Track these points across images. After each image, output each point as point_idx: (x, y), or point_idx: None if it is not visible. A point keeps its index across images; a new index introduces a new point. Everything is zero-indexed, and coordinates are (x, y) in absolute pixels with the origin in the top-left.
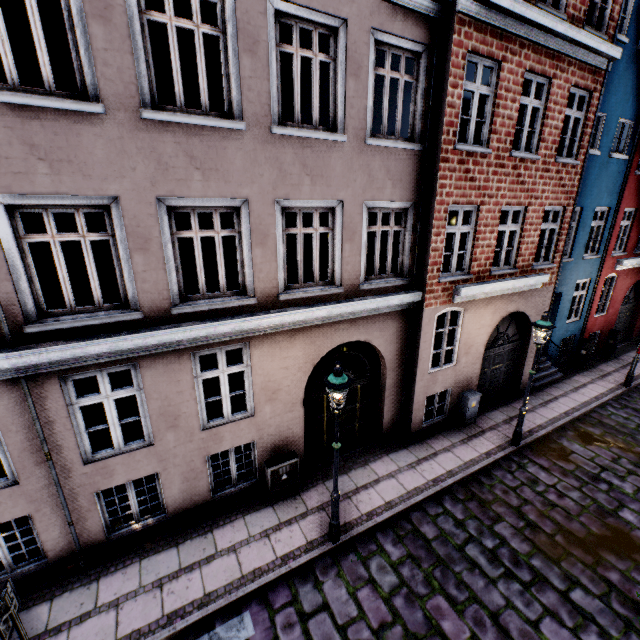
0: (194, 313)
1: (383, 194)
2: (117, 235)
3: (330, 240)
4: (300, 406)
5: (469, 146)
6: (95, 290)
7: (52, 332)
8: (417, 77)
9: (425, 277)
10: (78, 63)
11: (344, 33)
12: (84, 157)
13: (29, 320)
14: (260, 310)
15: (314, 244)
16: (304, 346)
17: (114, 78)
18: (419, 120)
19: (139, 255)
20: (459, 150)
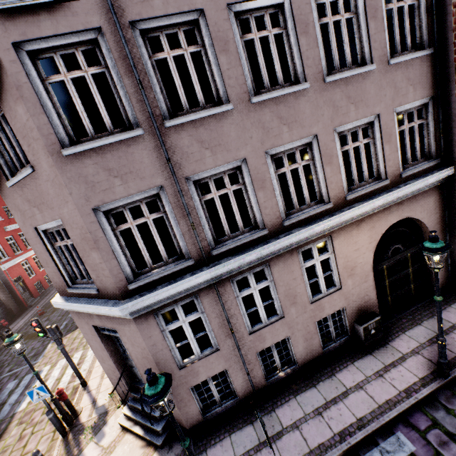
0: (295, 223)
1: (407, 98)
2: (246, 183)
3: (372, 147)
4: (371, 277)
5: None
6: (239, 221)
7: (223, 252)
8: None
9: (455, 153)
10: (214, 84)
11: None
12: (226, 139)
13: (211, 248)
14: (334, 211)
15: (361, 153)
16: (367, 231)
17: (234, 85)
18: (425, 30)
19: (260, 192)
20: None
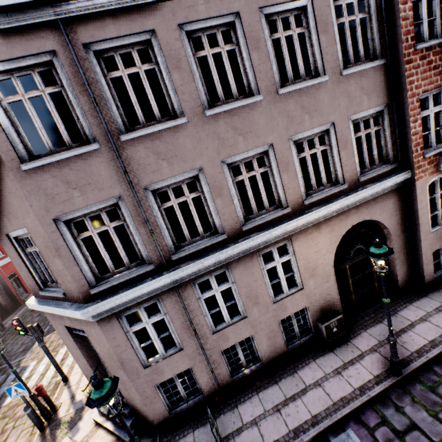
0: (254, 227)
1: (362, 107)
2: (204, 191)
3: (329, 153)
4: (332, 277)
5: (427, 42)
6: (199, 227)
7: (184, 257)
8: (368, 11)
9: (411, 157)
10: (169, 99)
11: (310, 7)
12: (182, 151)
13: (172, 252)
14: (293, 215)
15: (318, 159)
16: (327, 233)
17: (188, 99)
18: (377, 41)
19: (218, 199)
20: (419, 49)
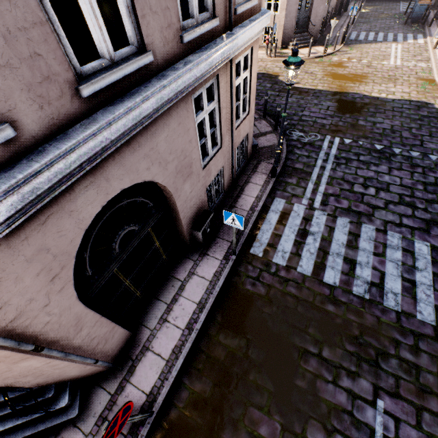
0: None
1: None
2: None
3: None
4: None
5: None
6: None
7: None
8: None
9: None
10: None
11: None
12: None
13: None
14: None
15: None
16: None
17: None
18: None
19: None
20: None
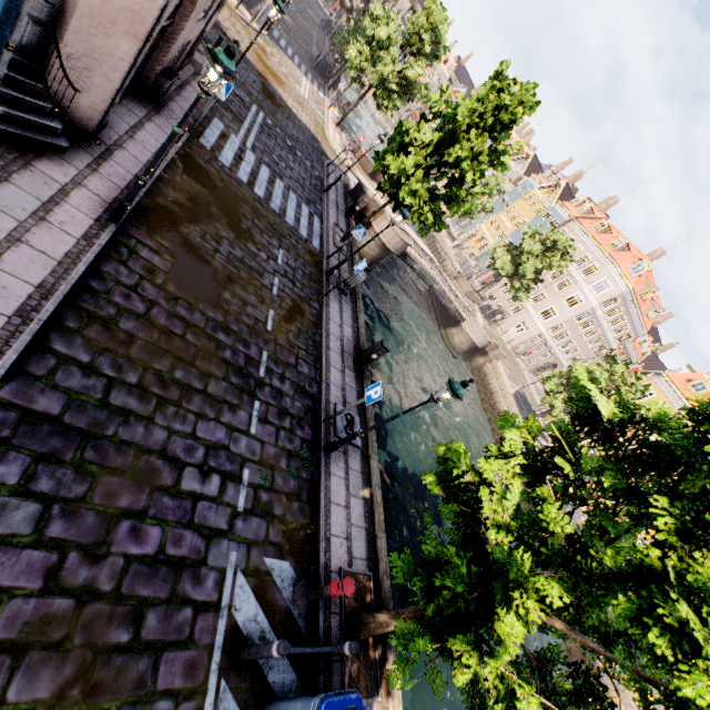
0: None
1: None
2: None
3: None
4: None
5: None
6: None
7: None
8: None
9: None
10: None
11: None
12: None
13: None
14: None
15: None
16: None
17: None
18: None
19: None
20: None
